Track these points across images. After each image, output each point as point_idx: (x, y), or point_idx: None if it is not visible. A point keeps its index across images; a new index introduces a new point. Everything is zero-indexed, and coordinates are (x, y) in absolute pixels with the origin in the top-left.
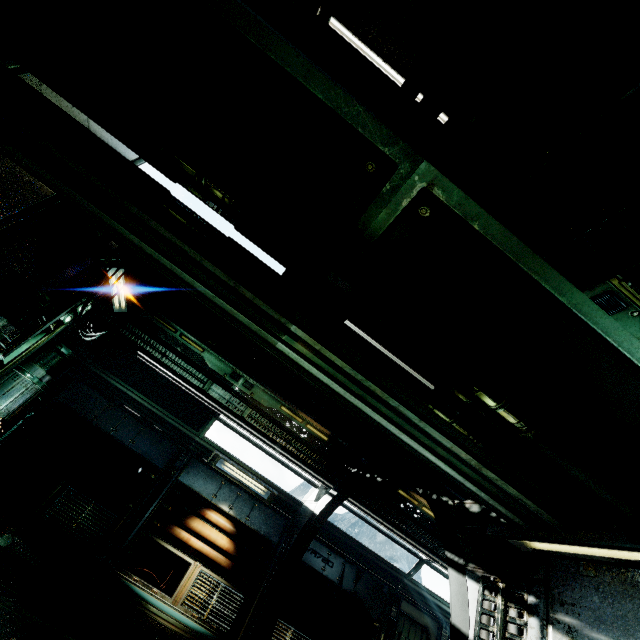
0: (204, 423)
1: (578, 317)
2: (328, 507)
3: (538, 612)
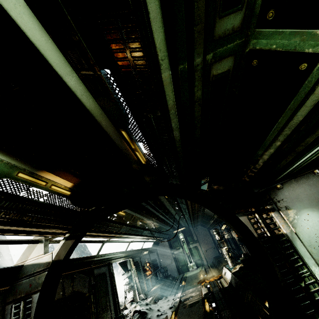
0: None
1: None
2: (71, 248)
3: (275, 209)
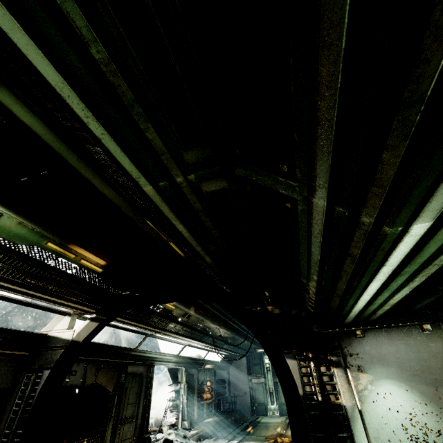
0: None
1: None
2: (94, 332)
3: (341, 364)
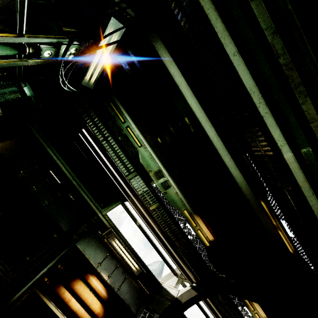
0: (110, 204)
1: None
2: (192, 299)
3: None
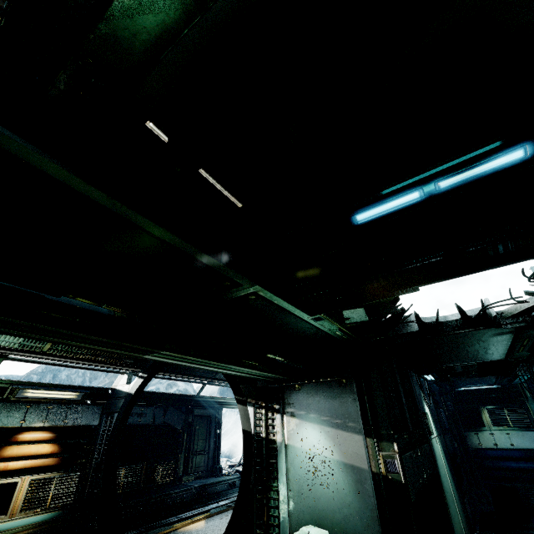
0: None
1: (308, 321)
2: (141, 386)
3: (280, 411)
